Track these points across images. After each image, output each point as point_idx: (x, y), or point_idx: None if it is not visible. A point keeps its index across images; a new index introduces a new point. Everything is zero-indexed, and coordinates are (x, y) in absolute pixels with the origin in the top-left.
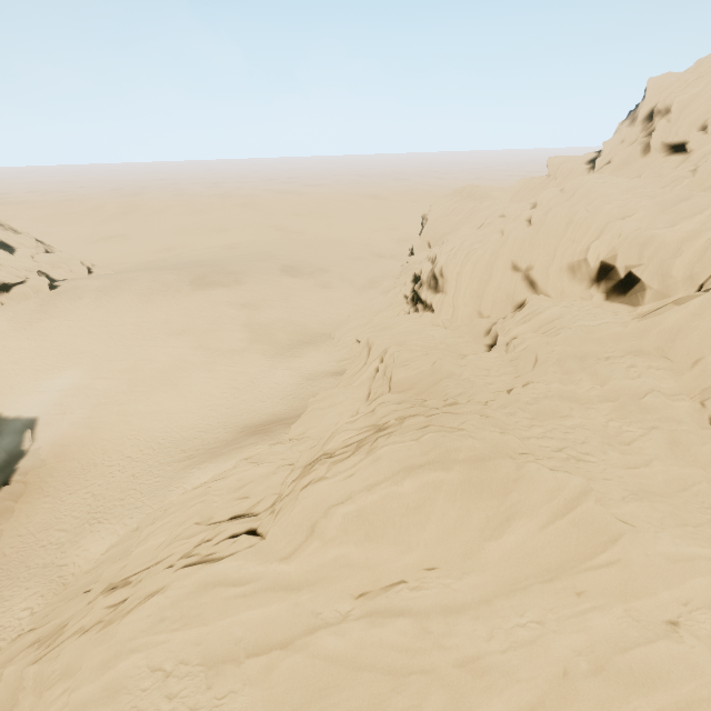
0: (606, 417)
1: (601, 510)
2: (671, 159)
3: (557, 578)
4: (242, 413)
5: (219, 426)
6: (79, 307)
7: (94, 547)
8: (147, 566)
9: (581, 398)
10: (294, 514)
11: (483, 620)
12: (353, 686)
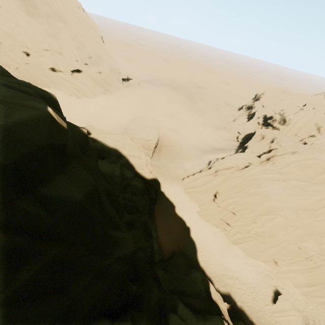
0: None
1: None
2: None
3: None
4: (209, 144)
5: (204, 145)
6: (153, 94)
7: (188, 165)
8: (230, 167)
9: None
10: (286, 161)
11: (316, 186)
12: (295, 189)
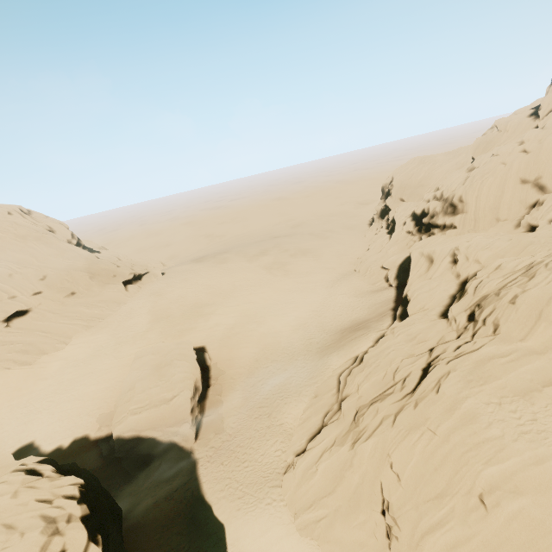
0: None
1: None
2: None
3: None
4: (331, 324)
5: (321, 333)
6: (189, 280)
7: (294, 411)
8: (386, 387)
9: None
10: (522, 310)
11: None
12: None
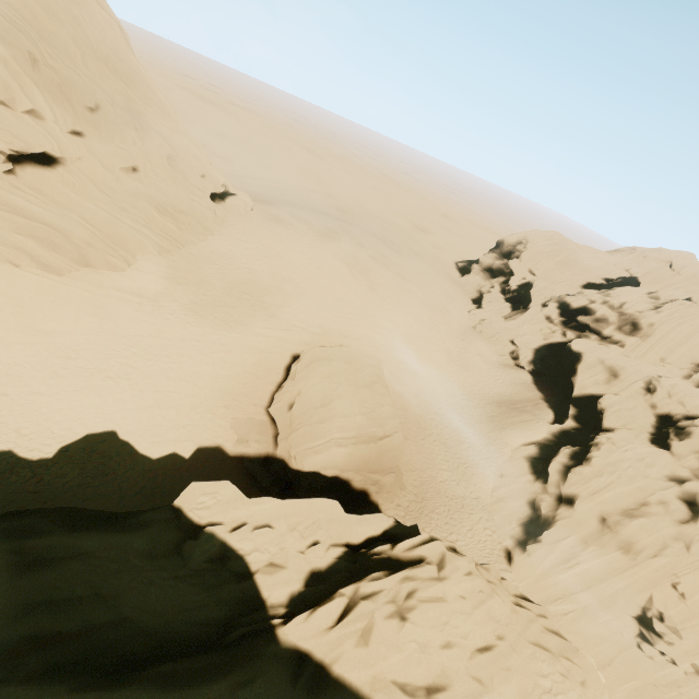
0: None
1: None
2: None
3: None
4: (478, 389)
5: (472, 397)
6: (306, 245)
7: (484, 486)
8: (638, 504)
9: None
10: None
11: None
12: None
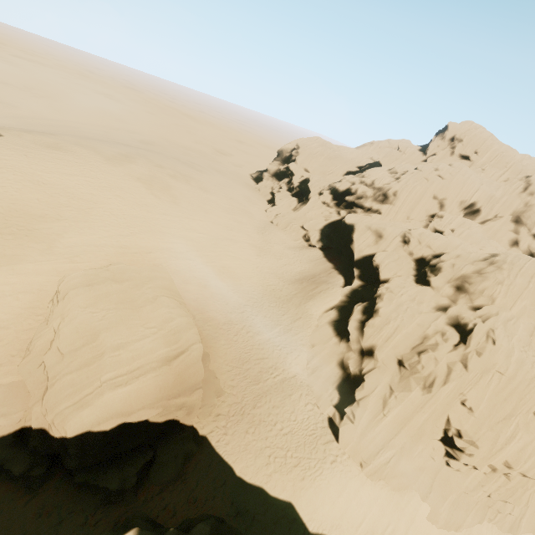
0: None
1: None
2: (464, 162)
3: None
4: (282, 272)
5: (278, 281)
6: (78, 166)
7: (299, 361)
8: (420, 339)
9: None
10: (515, 291)
11: None
12: None
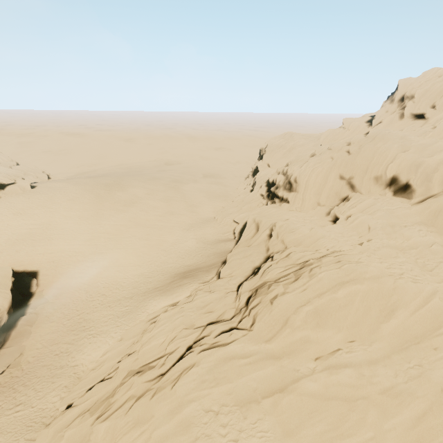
0: (414, 257)
1: (441, 302)
2: (417, 122)
3: (421, 341)
4: (171, 266)
5: (158, 273)
6: (54, 199)
7: (94, 352)
8: (157, 356)
9: (398, 247)
10: (274, 314)
11: (389, 367)
12: (327, 409)
